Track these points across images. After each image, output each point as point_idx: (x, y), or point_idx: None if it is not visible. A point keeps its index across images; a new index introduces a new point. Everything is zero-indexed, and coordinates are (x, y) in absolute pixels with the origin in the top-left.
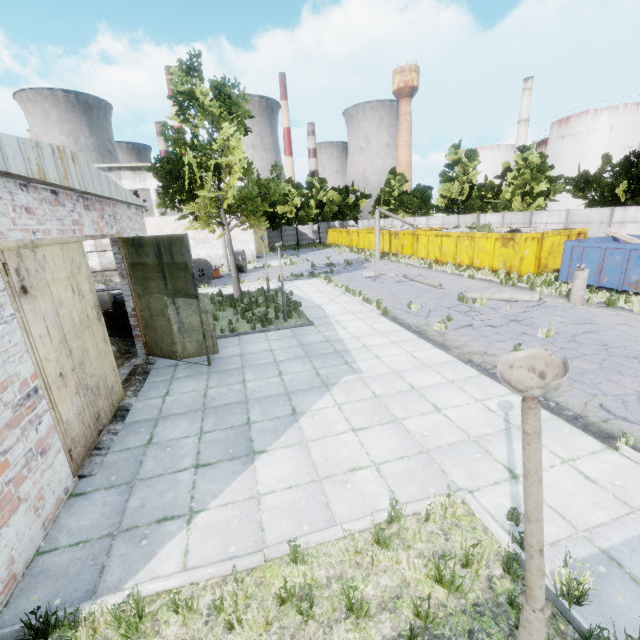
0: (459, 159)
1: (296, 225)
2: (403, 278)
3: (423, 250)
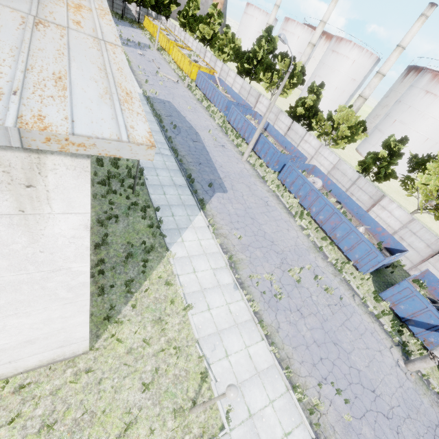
0: (213, 14)
1: (123, 1)
2: (152, 61)
3: (174, 55)
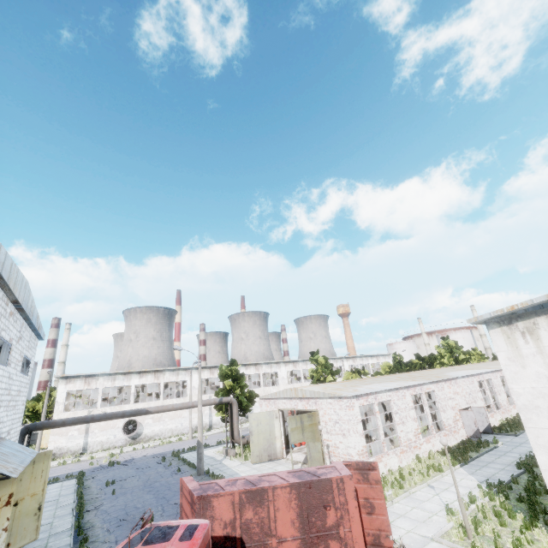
0: None
1: None
2: None
3: None
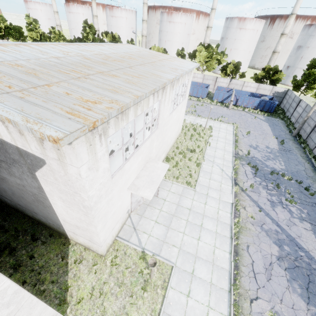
0: (31, 22)
1: None
2: None
3: None
